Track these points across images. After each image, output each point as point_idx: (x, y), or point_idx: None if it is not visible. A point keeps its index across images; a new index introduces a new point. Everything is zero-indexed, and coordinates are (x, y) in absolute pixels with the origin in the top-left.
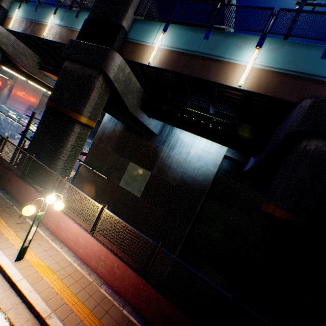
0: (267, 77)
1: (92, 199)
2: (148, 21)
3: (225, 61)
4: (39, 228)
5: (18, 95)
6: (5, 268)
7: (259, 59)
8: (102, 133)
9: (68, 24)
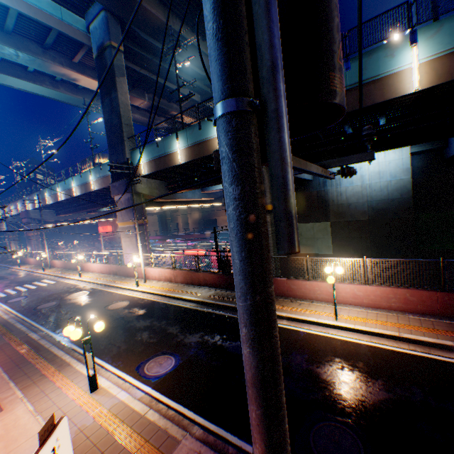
0: (443, 64)
1: (348, 259)
2: None
3: (383, 77)
4: (314, 303)
5: None
6: (337, 324)
7: (421, 53)
8: None
9: (195, 140)
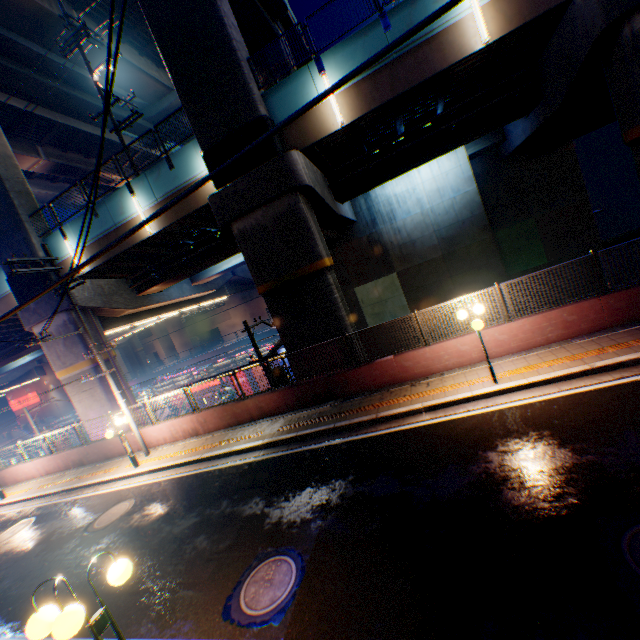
0: (509, 2)
1: (475, 293)
2: (285, 80)
3: (438, 32)
4: (445, 375)
5: None
6: (503, 387)
7: None
8: None
9: (167, 188)
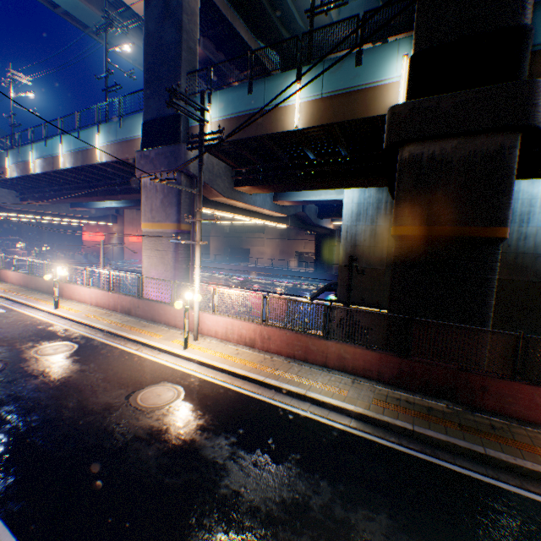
0: None
1: None
2: None
3: None
4: None
5: (131, 242)
6: None
7: None
8: (350, 246)
9: (340, 84)
